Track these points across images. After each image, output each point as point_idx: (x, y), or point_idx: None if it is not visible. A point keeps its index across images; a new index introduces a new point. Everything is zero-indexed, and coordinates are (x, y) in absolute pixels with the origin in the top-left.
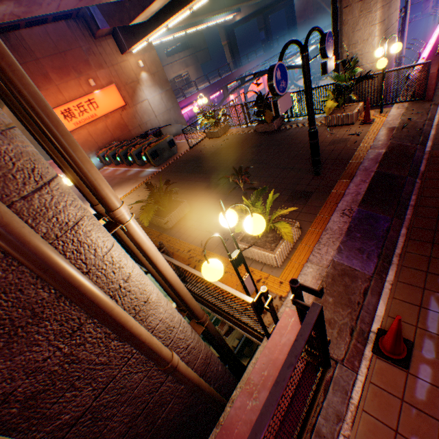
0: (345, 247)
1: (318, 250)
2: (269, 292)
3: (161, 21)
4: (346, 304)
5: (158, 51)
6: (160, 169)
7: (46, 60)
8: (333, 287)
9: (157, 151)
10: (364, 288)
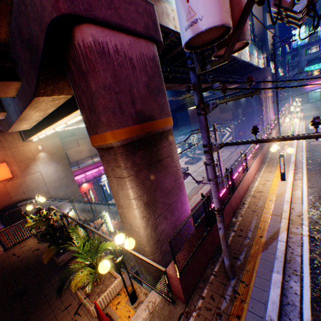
0: None
1: None
2: None
3: (36, 132)
4: None
5: None
6: None
7: None
8: None
9: None
10: None
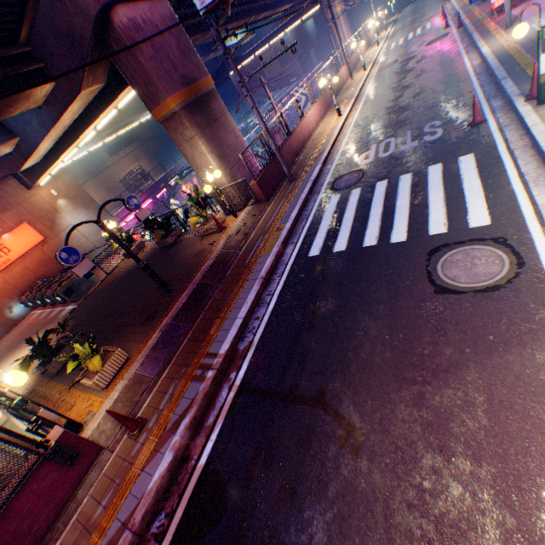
0: (148, 359)
1: (133, 366)
2: (93, 412)
3: (53, 160)
4: (129, 405)
5: (98, 153)
6: (78, 305)
7: None
8: (127, 394)
9: (72, 288)
10: (145, 389)
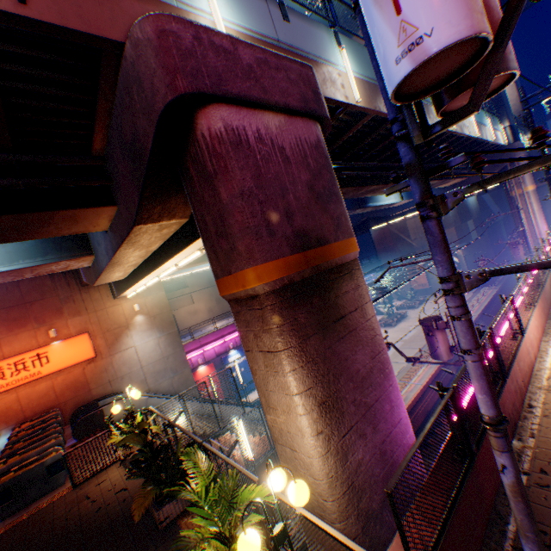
0: None
1: None
2: None
3: (132, 282)
4: None
5: None
6: None
7: (1, 311)
8: None
9: (12, 487)
10: None
